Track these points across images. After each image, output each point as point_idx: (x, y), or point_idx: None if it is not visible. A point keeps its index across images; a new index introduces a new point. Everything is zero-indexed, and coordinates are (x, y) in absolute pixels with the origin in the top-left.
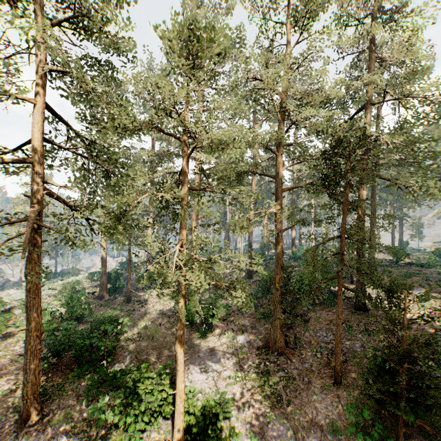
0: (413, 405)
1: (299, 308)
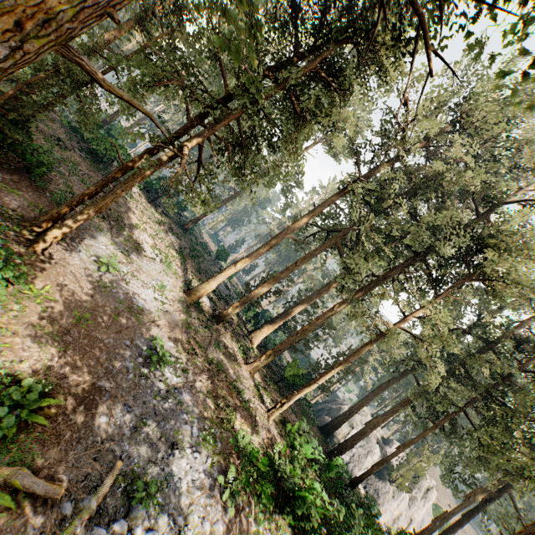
0: (23, 177)
1: (52, 110)
